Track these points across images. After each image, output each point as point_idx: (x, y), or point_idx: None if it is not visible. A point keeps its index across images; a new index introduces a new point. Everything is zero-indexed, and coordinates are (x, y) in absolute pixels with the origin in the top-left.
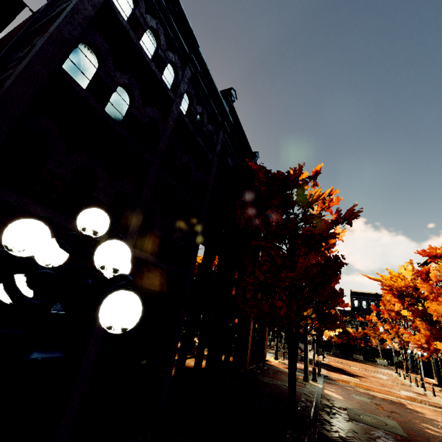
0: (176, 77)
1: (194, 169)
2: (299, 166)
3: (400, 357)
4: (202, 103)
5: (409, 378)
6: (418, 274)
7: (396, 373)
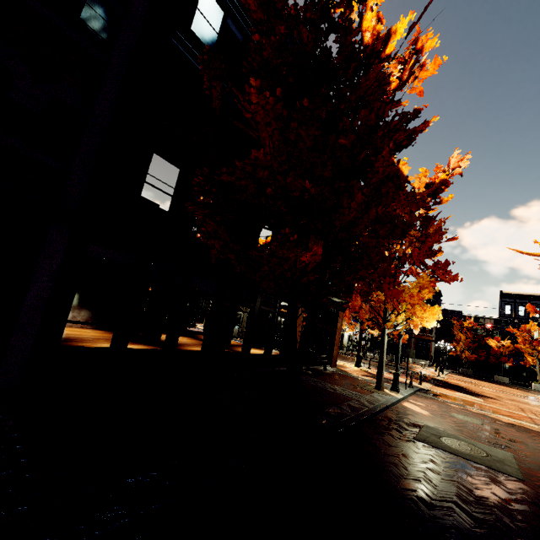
0: None
1: None
2: None
3: None
4: None
5: None
6: None
7: None
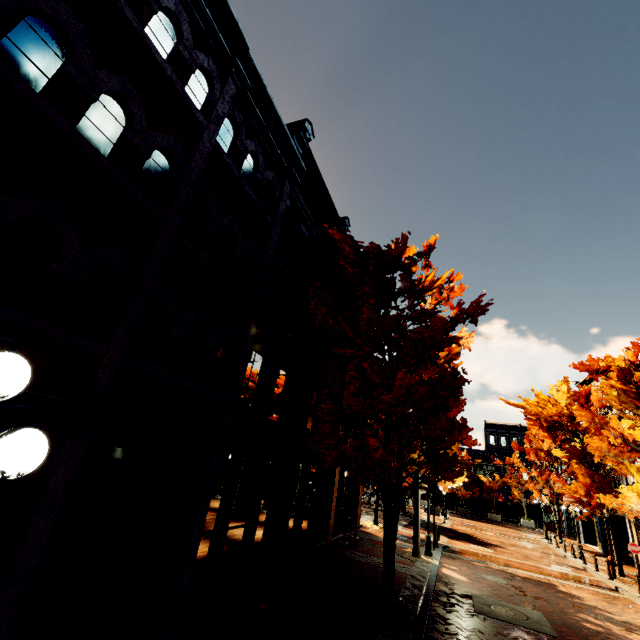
0: (211, 93)
1: (241, 236)
2: (403, 236)
3: (551, 515)
4: (255, 138)
5: (564, 546)
6: (576, 397)
7: (545, 538)
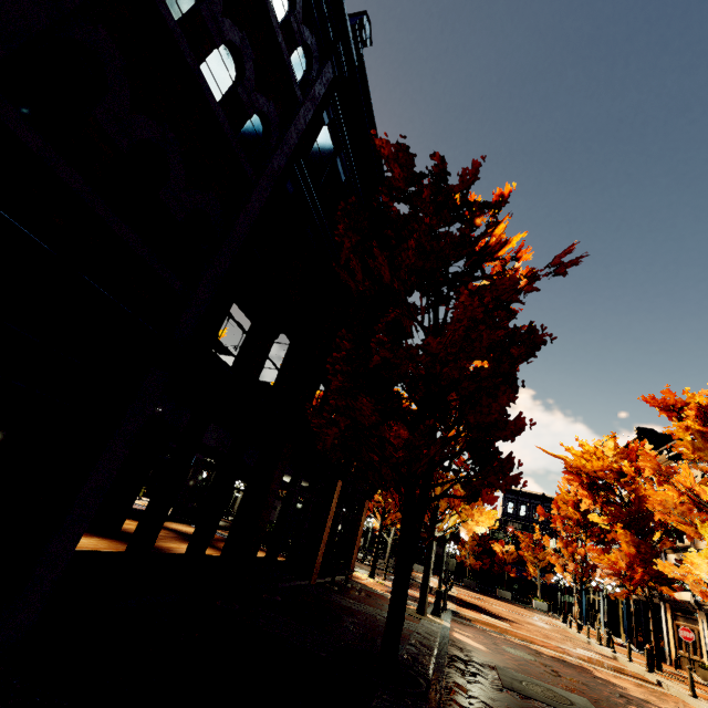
0: None
1: (253, 80)
2: (474, 164)
3: (571, 597)
4: None
5: (587, 631)
6: (623, 455)
7: (563, 622)
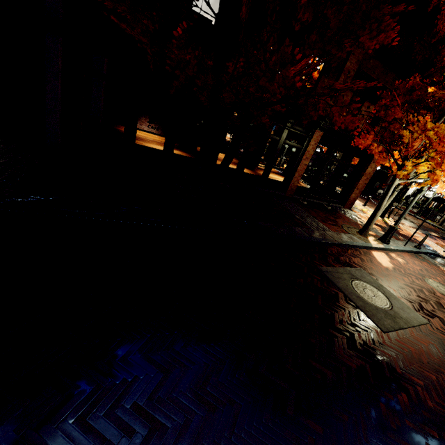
0: None
1: None
2: None
3: None
4: None
5: None
6: None
7: None
